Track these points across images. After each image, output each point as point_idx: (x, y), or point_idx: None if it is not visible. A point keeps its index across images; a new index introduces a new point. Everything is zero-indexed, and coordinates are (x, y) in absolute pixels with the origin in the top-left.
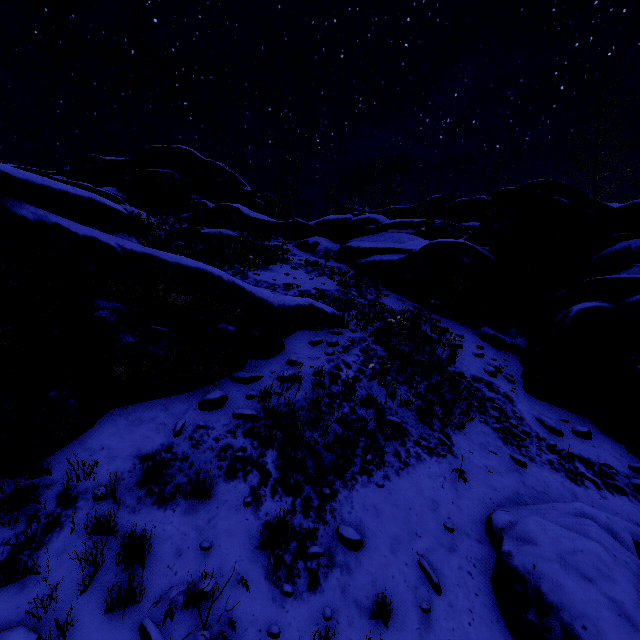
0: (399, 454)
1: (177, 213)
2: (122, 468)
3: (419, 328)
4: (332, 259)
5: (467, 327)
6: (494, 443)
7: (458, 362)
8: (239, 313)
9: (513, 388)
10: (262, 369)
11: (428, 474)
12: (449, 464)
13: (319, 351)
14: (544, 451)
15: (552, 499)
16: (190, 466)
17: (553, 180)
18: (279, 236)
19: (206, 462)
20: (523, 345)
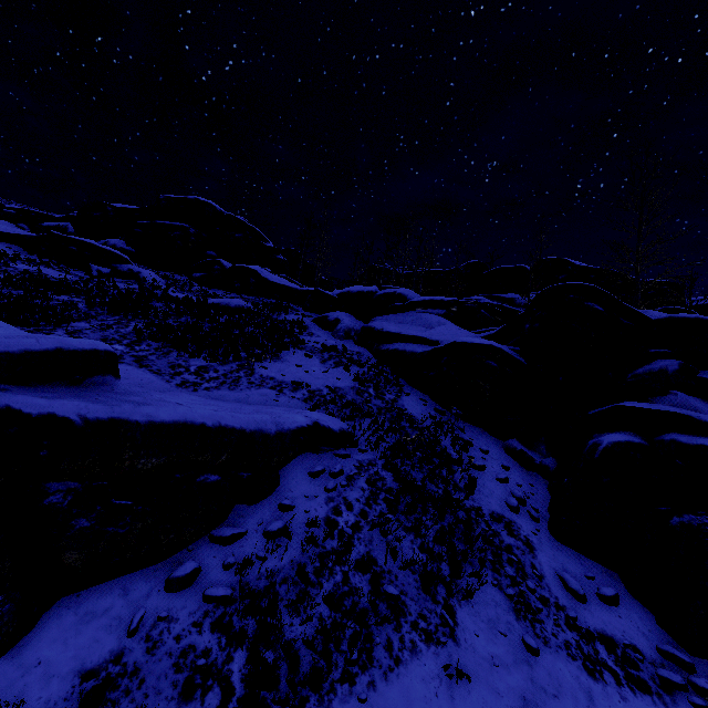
0: (391, 645)
1: (190, 271)
2: (57, 694)
3: (438, 443)
4: (353, 340)
5: (494, 437)
6: (505, 618)
7: (478, 491)
8: (224, 460)
9: (536, 529)
10: (248, 519)
11: (422, 675)
12: (448, 656)
13: (319, 485)
14: (562, 627)
15: (563, 705)
16: (140, 684)
17: (587, 285)
18: (299, 305)
19: (160, 676)
20: (552, 467)
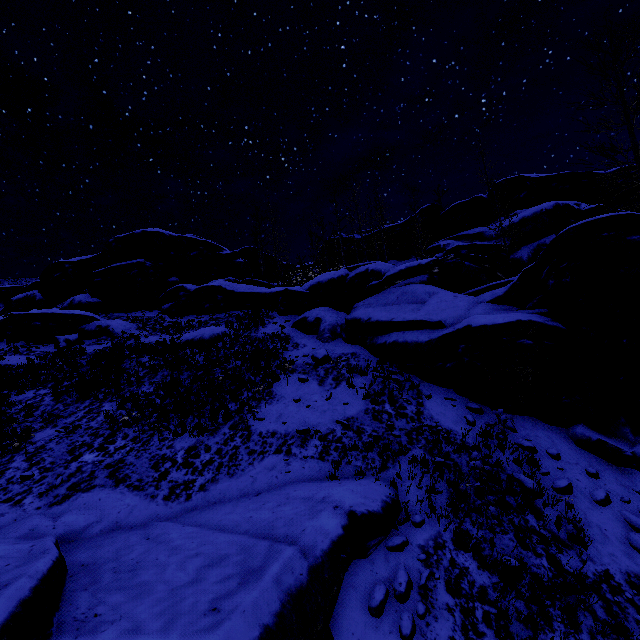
0: None
1: (158, 303)
2: None
3: (499, 466)
4: (341, 338)
5: (551, 425)
6: None
7: (587, 538)
8: None
9: None
10: None
11: None
12: None
13: (391, 631)
14: None
15: None
16: None
17: (621, 214)
18: (272, 309)
19: None
20: None
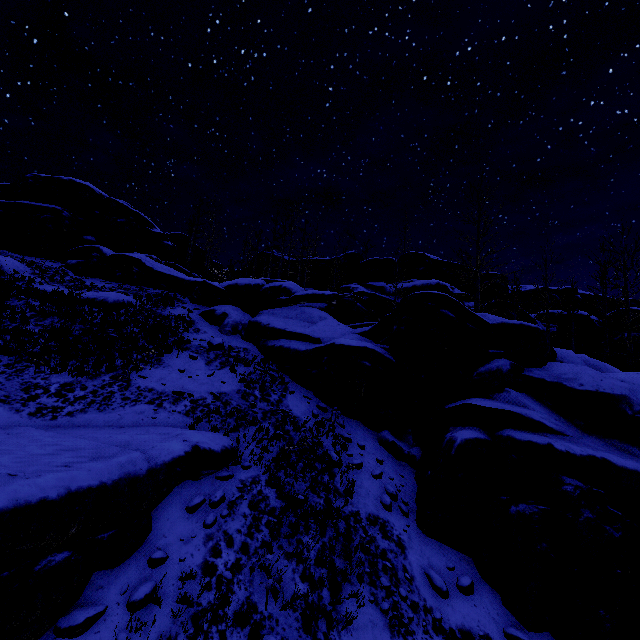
0: None
1: (64, 256)
2: None
3: (320, 444)
4: (240, 335)
5: (370, 429)
6: (381, 639)
7: (356, 494)
8: (75, 531)
9: (406, 525)
10: (109, 590)
11: None
12: None
13: (197, 522)
14: (430, 633)
15: None
16: None
17: (441, 294)
18: (186, 296)
19: None
20: (418, 456)
